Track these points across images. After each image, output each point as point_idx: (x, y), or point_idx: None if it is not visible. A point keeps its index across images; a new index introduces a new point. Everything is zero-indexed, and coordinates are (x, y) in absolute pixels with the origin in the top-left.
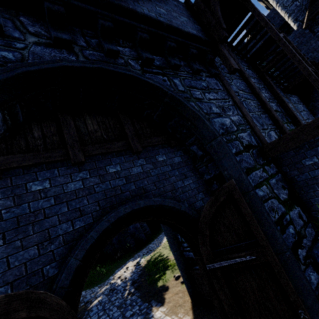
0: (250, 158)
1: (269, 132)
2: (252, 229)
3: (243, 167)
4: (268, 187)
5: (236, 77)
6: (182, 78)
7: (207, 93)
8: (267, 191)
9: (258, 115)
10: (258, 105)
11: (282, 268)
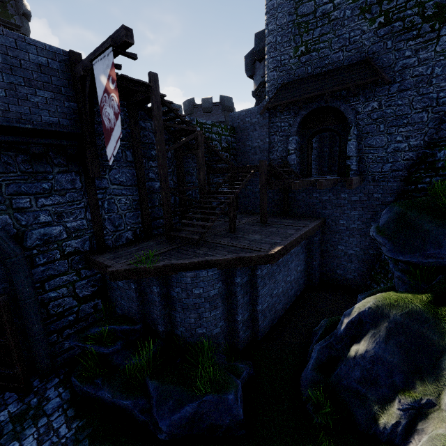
0: (65, 265)
1: (123, 233)
2: (4, 327)
3: (46, 275)
4: (69, 288)
5: (122, 165)
6: (7, 182)
7: (43, 199)
8: (66, 292)
9: (122, 214)
10: (134, 201)
11: (17, 348)
